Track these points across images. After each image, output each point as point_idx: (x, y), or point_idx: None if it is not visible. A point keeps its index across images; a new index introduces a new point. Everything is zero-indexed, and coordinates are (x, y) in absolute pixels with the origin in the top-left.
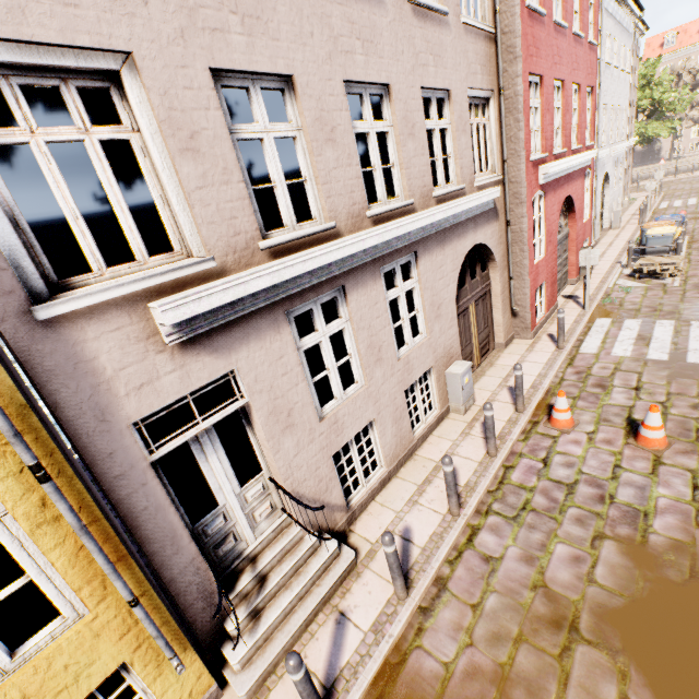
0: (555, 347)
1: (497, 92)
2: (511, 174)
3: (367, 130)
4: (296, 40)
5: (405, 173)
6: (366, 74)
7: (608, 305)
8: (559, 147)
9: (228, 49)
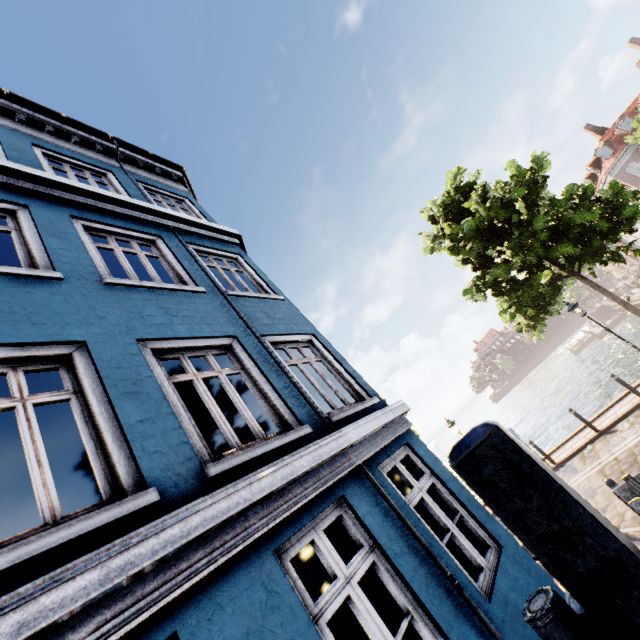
0: None
1: None
2: None
3: None
4: None
5: None
6: None
7: None
8: None
9: None
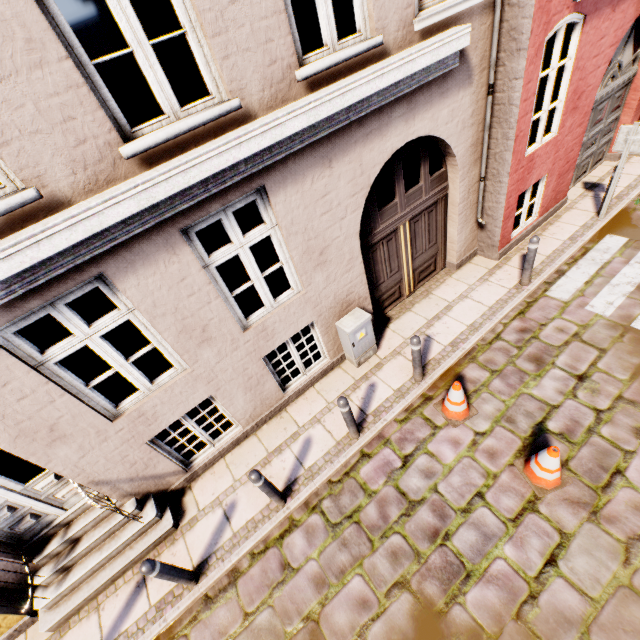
0: (517, 281)
1: None
2: None
3: None
4: None
5: (213, 44)
6: None
7: None
8: None
9: None
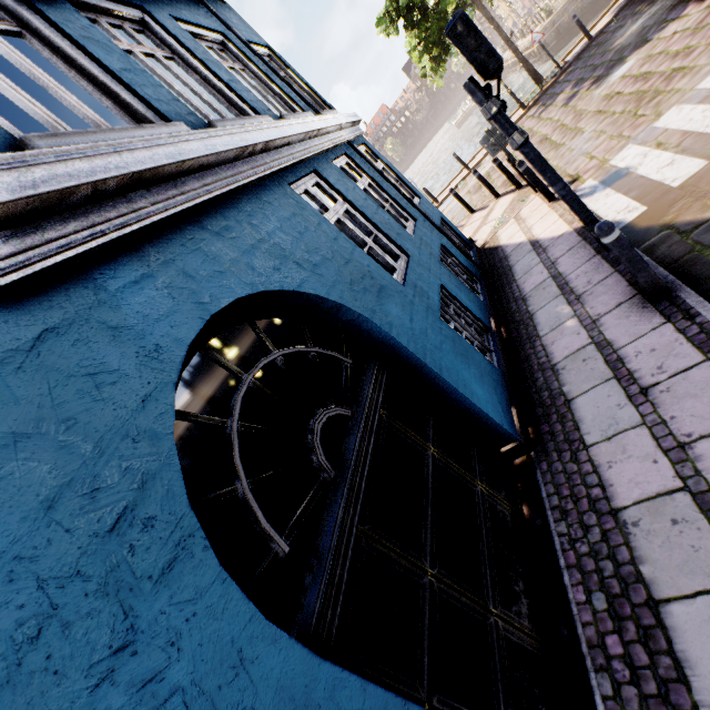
0: None
1: None
2: None
3: None
4: None
5: None
6: None
7: None
8: None
9: None
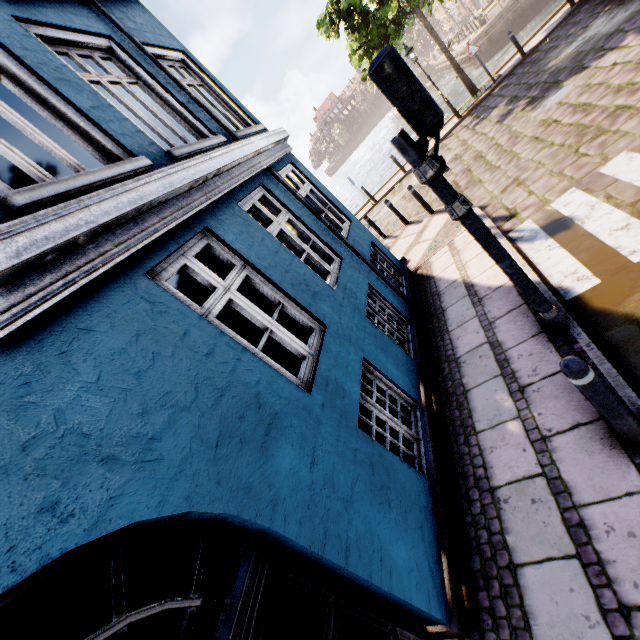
0: None
1: None
2: None
3: None
4: None
5: None
6: None
7: None
8: None
9: None
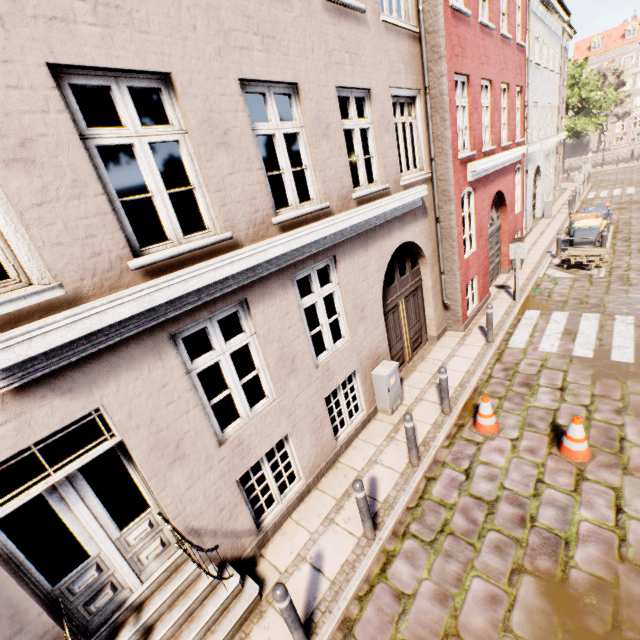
0: (485, 341)
1: (423, 91)
2: (439, 172)
3: (272, 131)
4: (173, 34)
5: (319, 175)
6: (267, 72)
7: (538, 296)
8: (489, 145)
9: (75, 42)
